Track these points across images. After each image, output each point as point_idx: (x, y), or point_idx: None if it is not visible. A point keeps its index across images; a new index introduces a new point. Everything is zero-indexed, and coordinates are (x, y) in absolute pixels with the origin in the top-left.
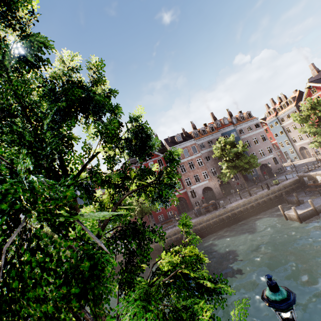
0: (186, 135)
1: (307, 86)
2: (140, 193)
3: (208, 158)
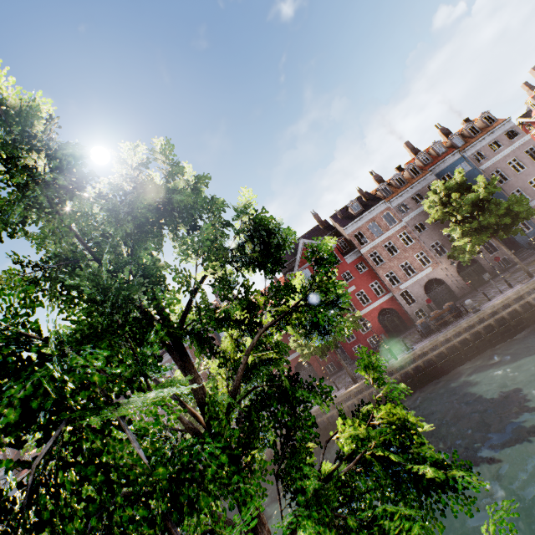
0: (368, 198)
1: None
2: (281, 326)
3: (421, 227)
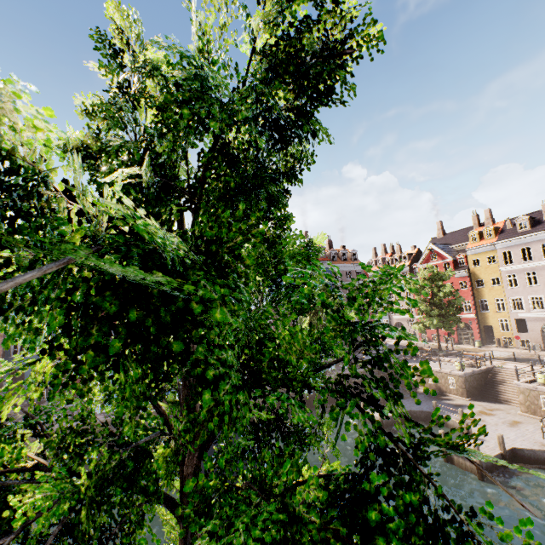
0: None
1: (429, 247)
2: None
3: None
